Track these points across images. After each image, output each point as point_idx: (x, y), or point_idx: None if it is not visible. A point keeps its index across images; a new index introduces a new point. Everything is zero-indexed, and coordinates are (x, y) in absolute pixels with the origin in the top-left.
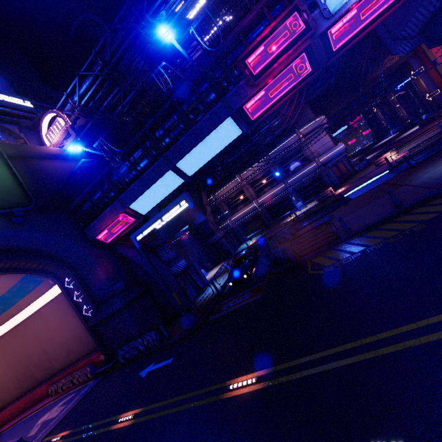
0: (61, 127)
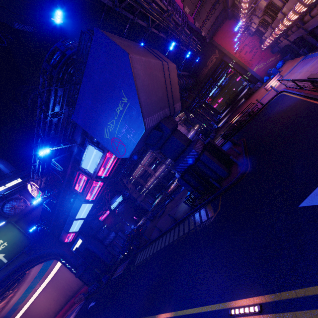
0: (35, 189)
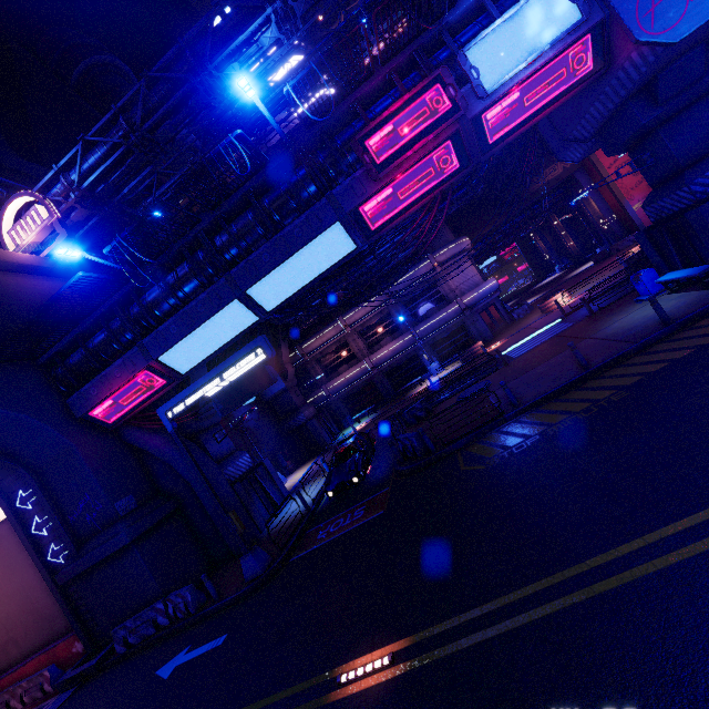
0: (40, 220)
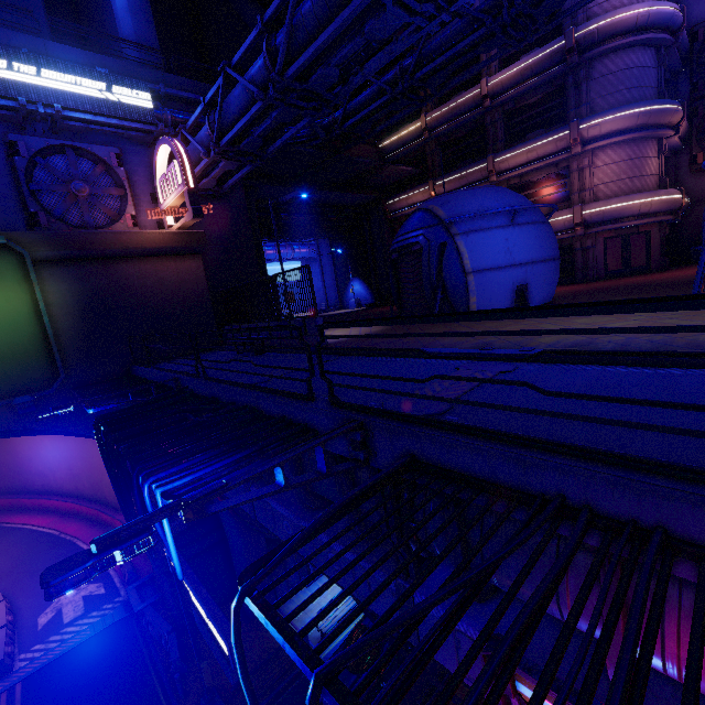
0: (176, 183)
